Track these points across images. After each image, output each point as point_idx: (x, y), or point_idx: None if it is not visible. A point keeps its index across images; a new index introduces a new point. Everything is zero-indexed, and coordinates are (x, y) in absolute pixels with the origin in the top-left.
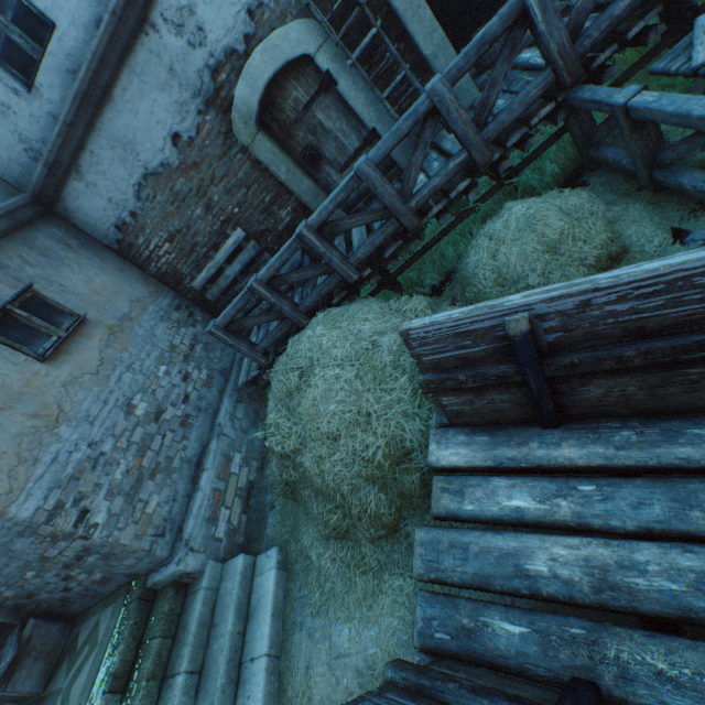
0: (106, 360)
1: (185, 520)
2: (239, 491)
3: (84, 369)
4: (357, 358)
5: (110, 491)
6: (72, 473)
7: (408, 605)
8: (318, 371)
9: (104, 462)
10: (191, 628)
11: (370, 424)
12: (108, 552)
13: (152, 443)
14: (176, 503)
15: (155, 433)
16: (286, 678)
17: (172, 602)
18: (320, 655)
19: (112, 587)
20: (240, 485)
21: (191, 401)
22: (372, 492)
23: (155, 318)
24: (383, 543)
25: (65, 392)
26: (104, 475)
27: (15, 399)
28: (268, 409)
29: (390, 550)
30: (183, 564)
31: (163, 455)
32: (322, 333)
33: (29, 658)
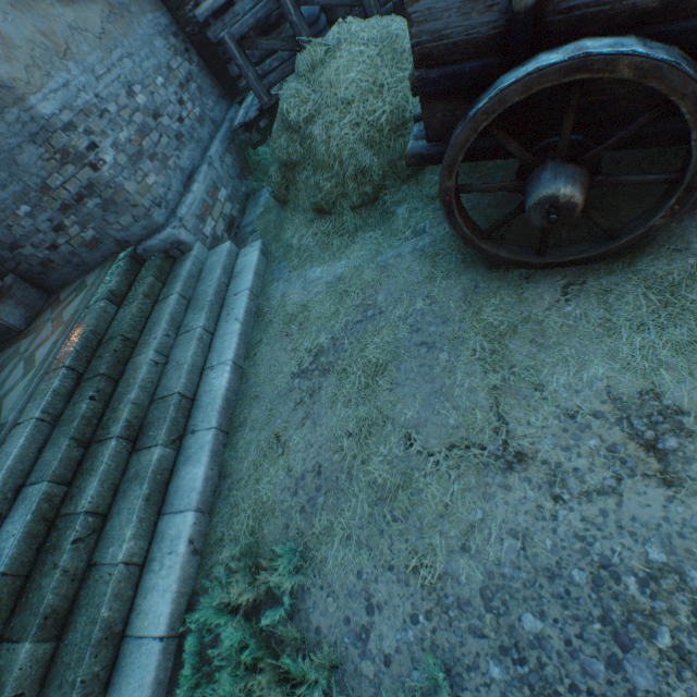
0: (107, 34)
1: (178, 207)
2: (223, 216)
3: (87, 26)
4: (381, 42)
5: (115, 145)
6: (81, 107)
7: (375, 243)
8: (345, 47)
9: (109, 118)
10: (182, 275)
11: (381, 94)
12: (110, 199)
13: (151, 134)
14: (171, 193)
15: (154, 128)
16: (264, 304)
17: (163, 262)
18: (295, 287)
19: (98, 258)
20: (225, 212)
21: (185, 125)
22: (369, 154)
23: (154, 29)
24: (363, 211)
25: (71, 35)
26: (109, 129)
27: (24, 6)
28: (281, 103)
29: (367, 216)
30: (177, 232)
31: (160, 150)
32: (352, 22)
33: (11, 301)
